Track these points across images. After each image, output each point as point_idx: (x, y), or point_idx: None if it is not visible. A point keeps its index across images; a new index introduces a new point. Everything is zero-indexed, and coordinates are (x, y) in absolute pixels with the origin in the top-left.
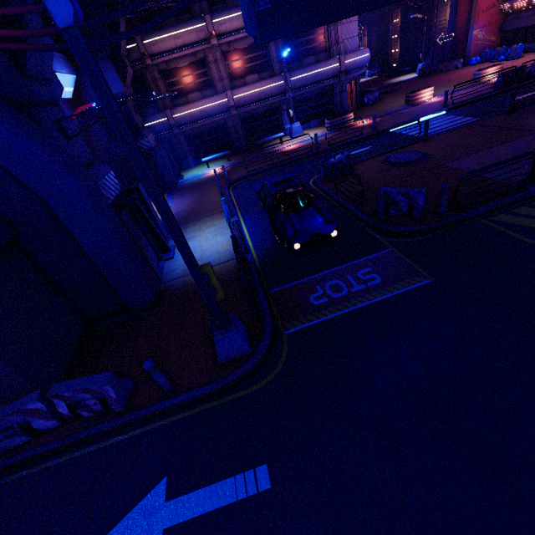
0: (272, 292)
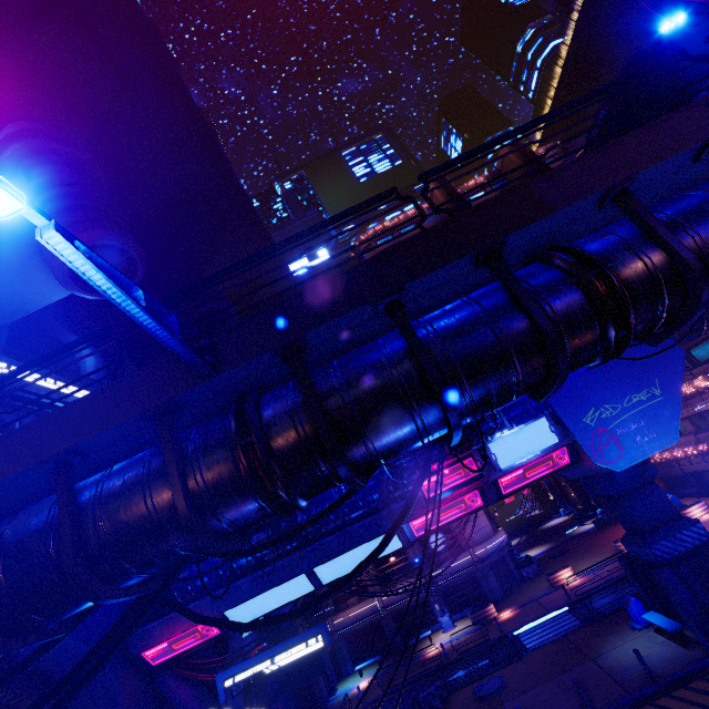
0: None
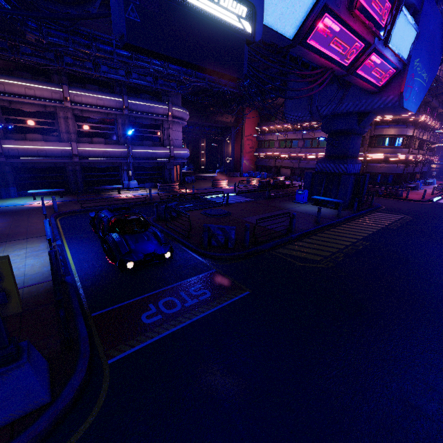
0: (94, 315)
